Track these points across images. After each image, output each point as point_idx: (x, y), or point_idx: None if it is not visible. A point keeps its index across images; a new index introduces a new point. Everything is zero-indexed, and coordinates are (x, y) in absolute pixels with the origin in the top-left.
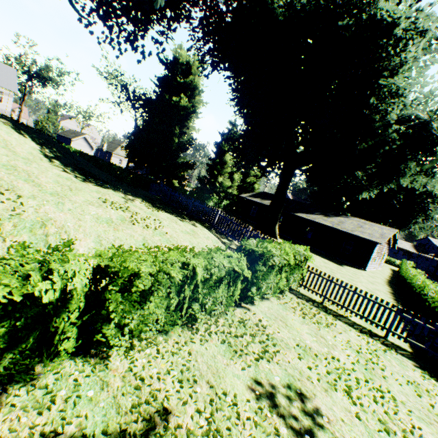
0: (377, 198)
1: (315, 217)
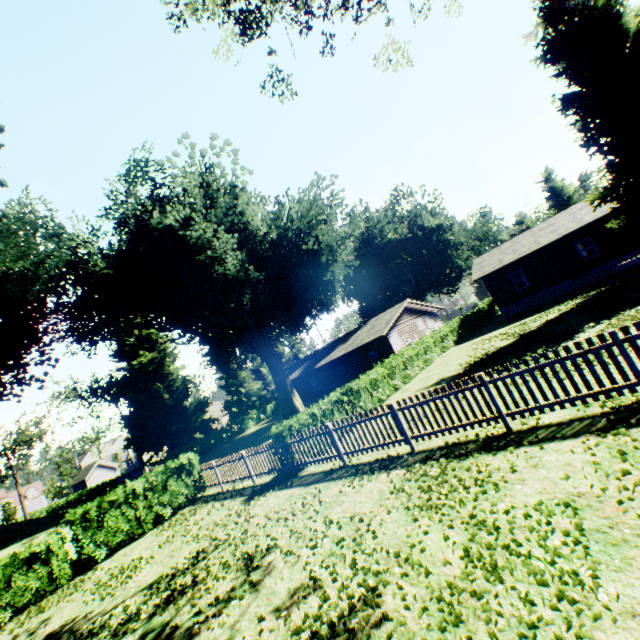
0: (388, 277)
1: (333, 354)
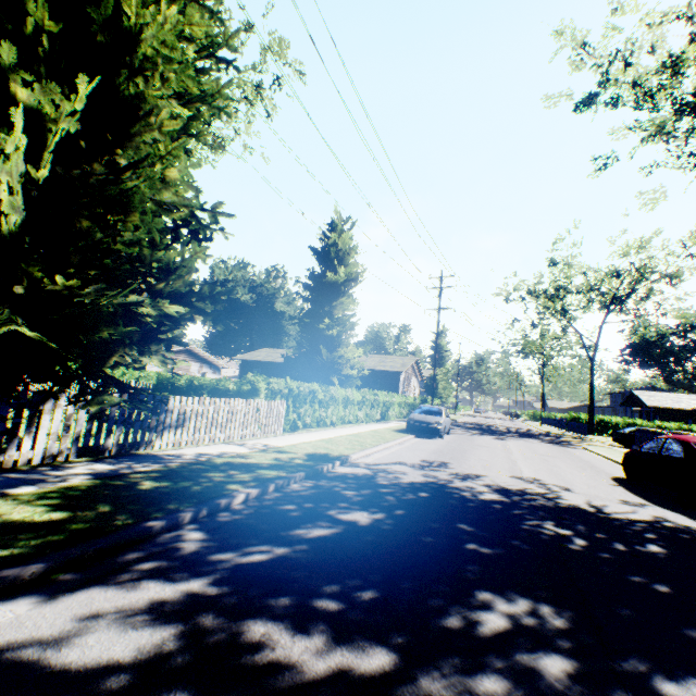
0: None
1: None
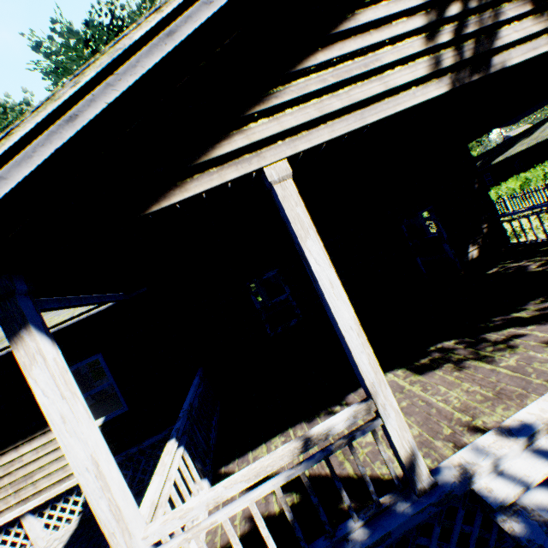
0: None
1: (512, 150)
